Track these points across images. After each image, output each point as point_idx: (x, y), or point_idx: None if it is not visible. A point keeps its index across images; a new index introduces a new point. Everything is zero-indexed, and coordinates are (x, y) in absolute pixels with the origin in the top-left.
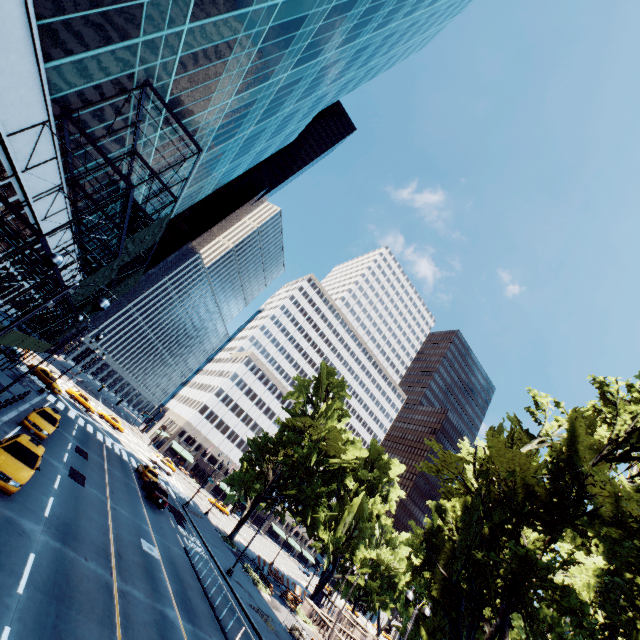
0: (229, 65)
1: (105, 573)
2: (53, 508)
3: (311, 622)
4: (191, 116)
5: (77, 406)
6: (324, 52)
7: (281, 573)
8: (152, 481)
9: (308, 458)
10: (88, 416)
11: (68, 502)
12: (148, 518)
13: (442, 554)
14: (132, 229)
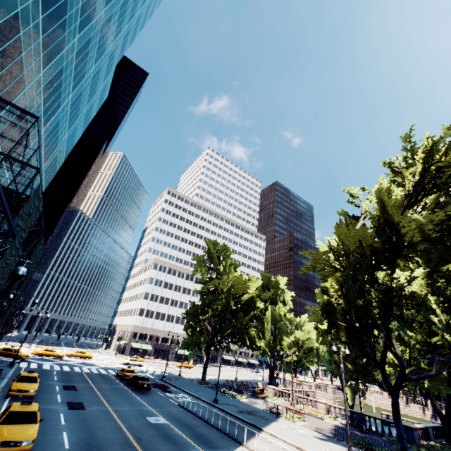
0: (23, 41)
1: None
2: (70, 439)
3: (278, 398)
4: (14, 98)
5: (47, 359)
6: (97, 11)
7: (245, 381)
8: (132, 377)
9: (228, 304)
10: (60, 361)
11: (79, 428)
12: (143, 401)
13: (337, 314)
14: (16, 211)
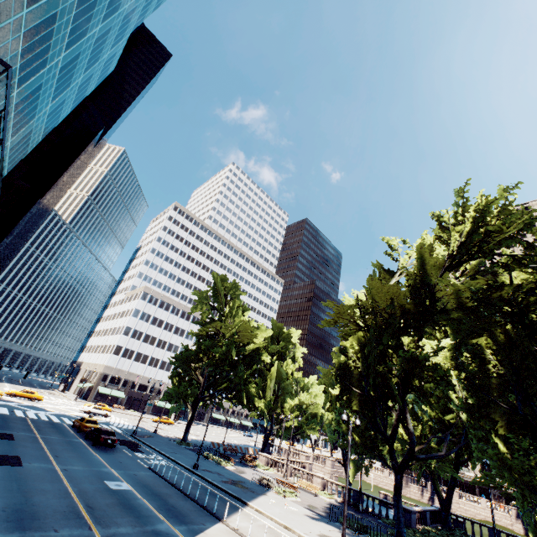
0: None
1: (82, 531)
2: None
3: (269, 468)
4: None
5: None
6: None
7: (234, 445)
8: (94, 429)
9: (228, 353)
10: None
11: (9, 489)
12: (104, 461)
13: (352, 379)
14: None
